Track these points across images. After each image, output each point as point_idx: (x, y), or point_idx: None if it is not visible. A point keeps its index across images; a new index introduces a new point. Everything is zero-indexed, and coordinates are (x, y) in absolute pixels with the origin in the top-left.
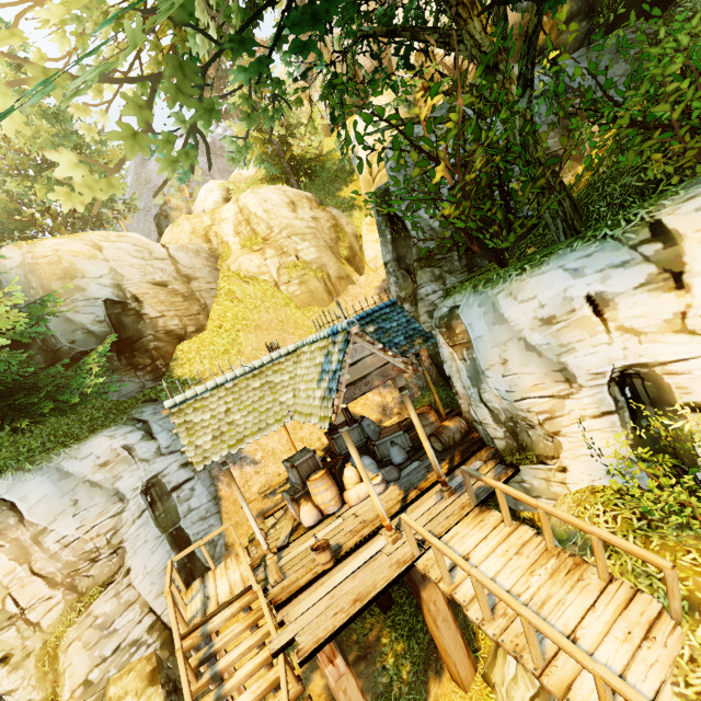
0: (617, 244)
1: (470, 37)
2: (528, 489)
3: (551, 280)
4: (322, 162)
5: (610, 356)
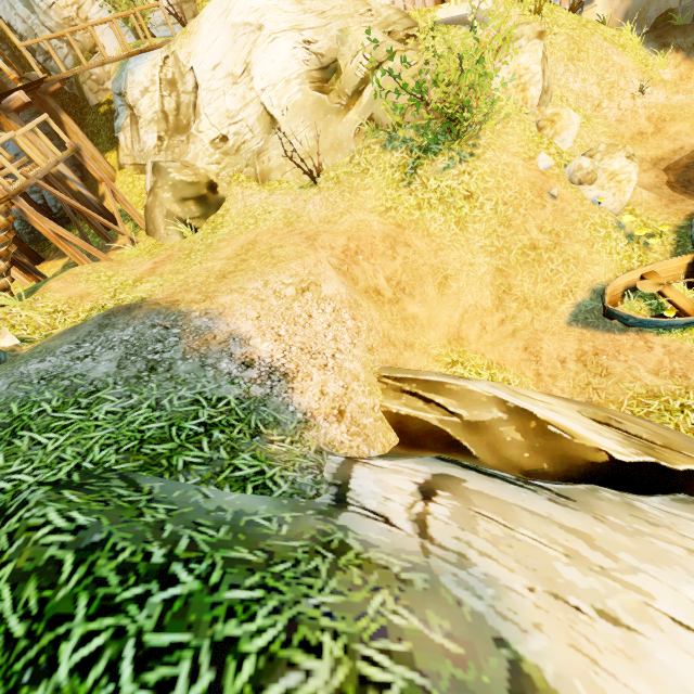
0: None
1: None
2: (97, 79)
3: None
4: None
5: None
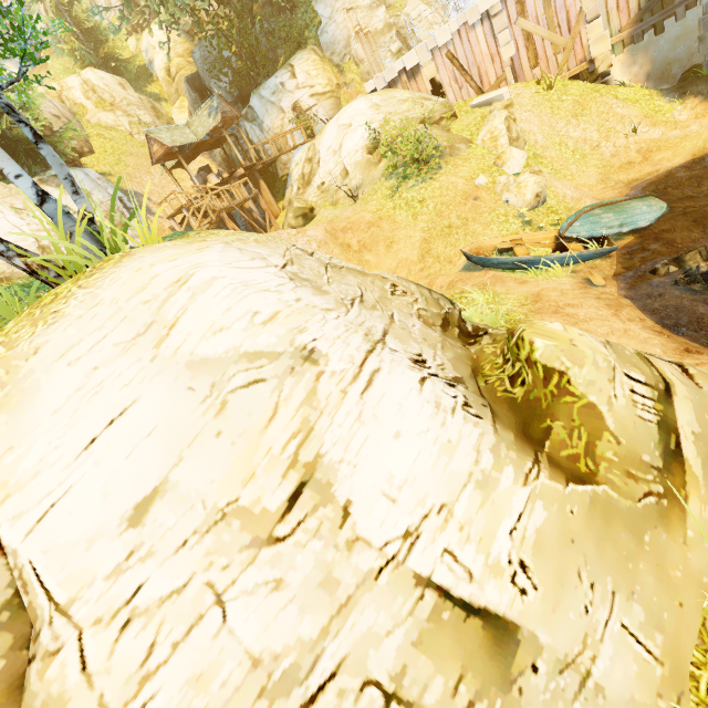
0: (283, 69)
1: (233, 4)
2: (284, 163)
3: (272, 81)
4: (129, 62)
5: (289, 100)
